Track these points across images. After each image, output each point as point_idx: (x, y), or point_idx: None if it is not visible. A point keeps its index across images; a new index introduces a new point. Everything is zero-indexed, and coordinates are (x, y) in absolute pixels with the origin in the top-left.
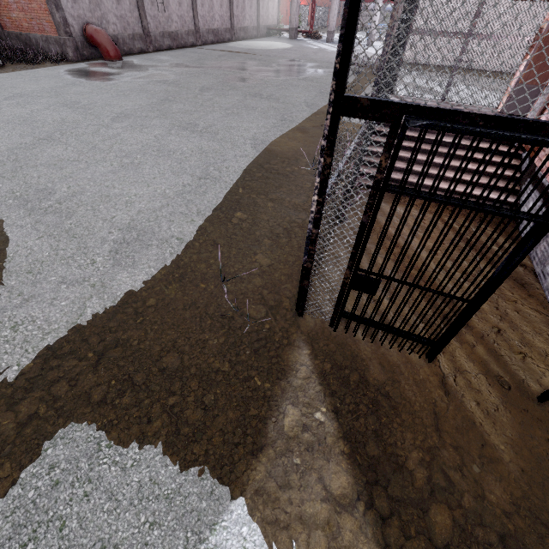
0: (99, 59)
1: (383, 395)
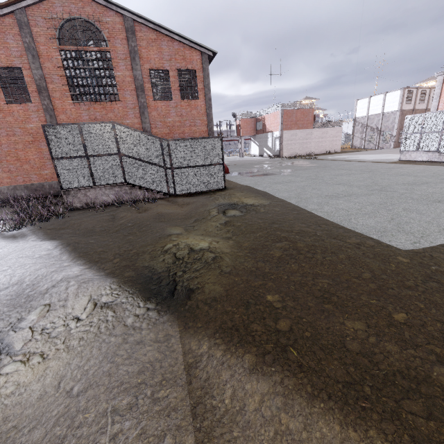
0: None
1: None
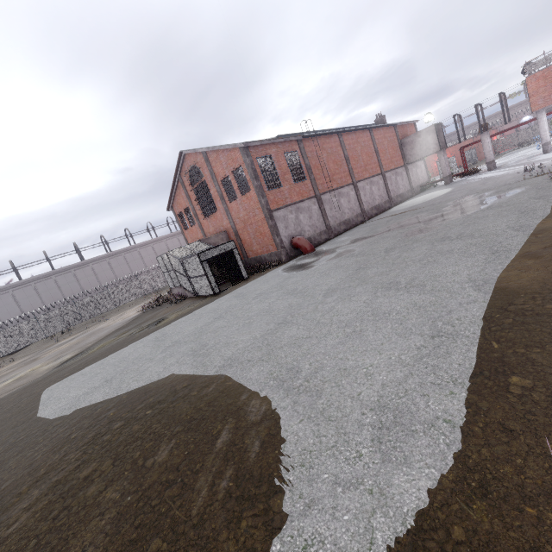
0: (300, 255)
1: None
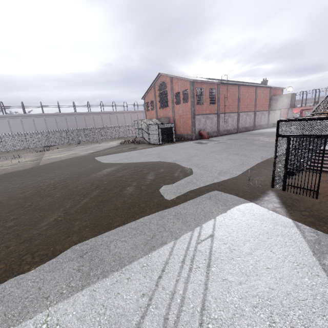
0: (201, 139)
1: (296, 200)
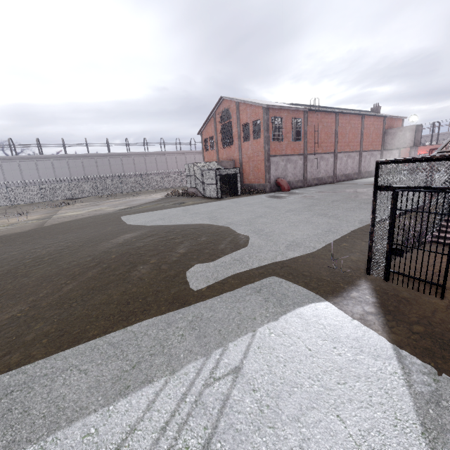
0: (279, 191)
1: (405, 300)
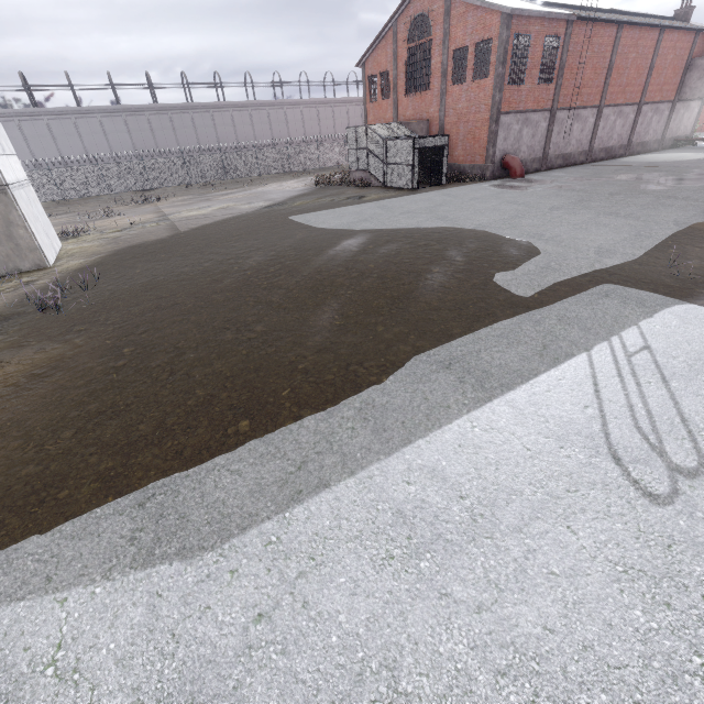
0: (504, 178)
1: None
